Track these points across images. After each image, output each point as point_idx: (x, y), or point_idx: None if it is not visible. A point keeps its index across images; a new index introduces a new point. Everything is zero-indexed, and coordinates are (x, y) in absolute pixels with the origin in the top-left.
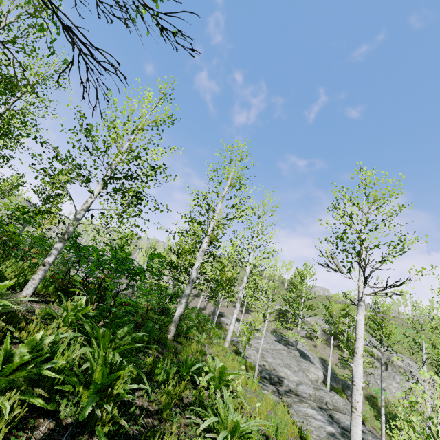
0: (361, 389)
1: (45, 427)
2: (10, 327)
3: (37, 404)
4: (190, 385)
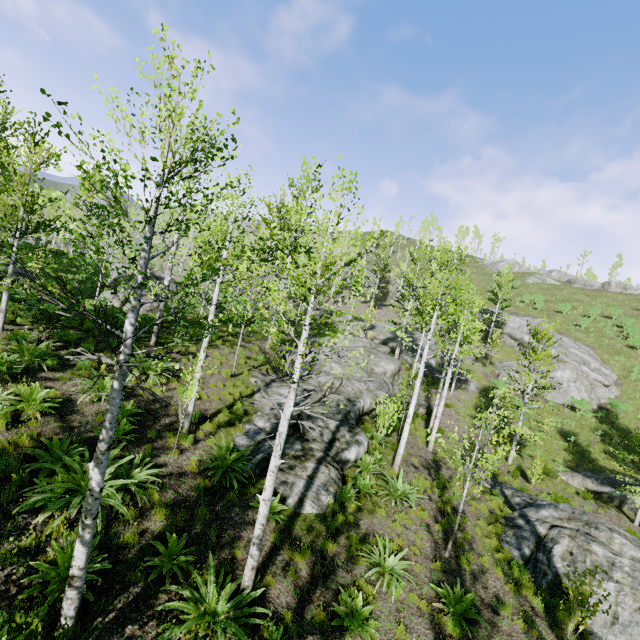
0: (200, 368)
1: None
2: None
3: None
4: None
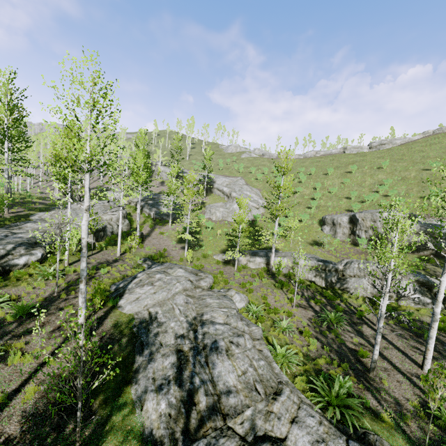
0: None
1: None
2: None
3: None
4: None
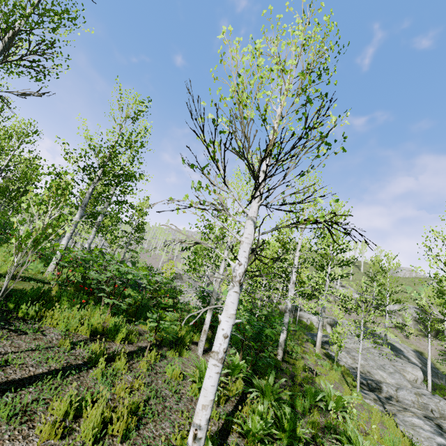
0: None
1: None
2: (225, 391)
3: None
4: (316, 409)
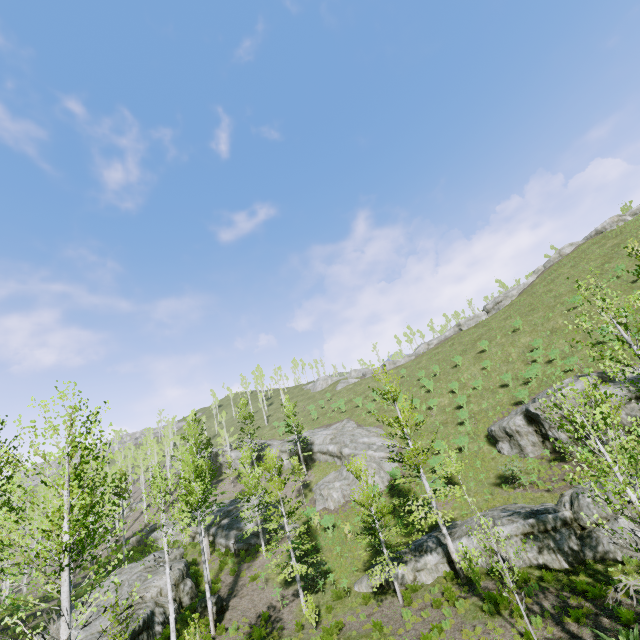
0: None
1: None
2: None
3: None
4: None
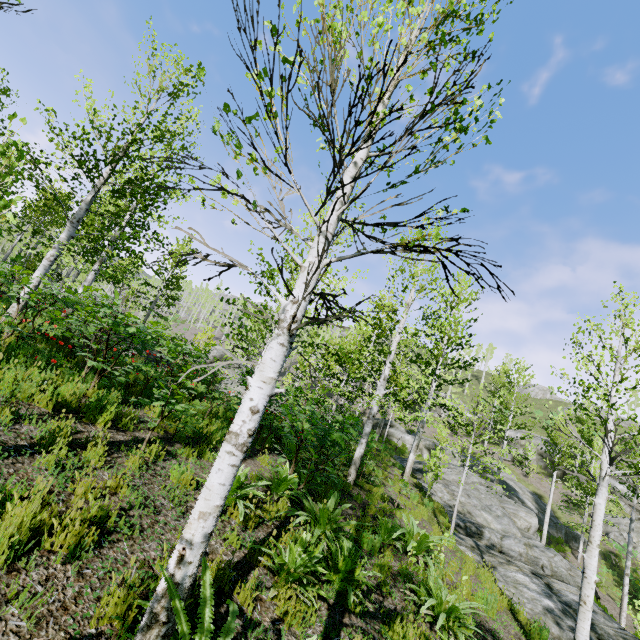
0: (594, 583)
1: (324, 607)
2: (259, 511)
3: (324, 595)
4: (390, 550)
